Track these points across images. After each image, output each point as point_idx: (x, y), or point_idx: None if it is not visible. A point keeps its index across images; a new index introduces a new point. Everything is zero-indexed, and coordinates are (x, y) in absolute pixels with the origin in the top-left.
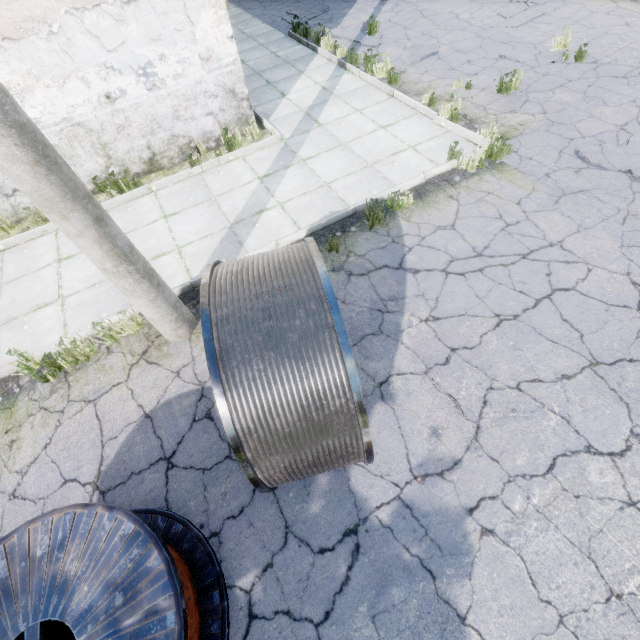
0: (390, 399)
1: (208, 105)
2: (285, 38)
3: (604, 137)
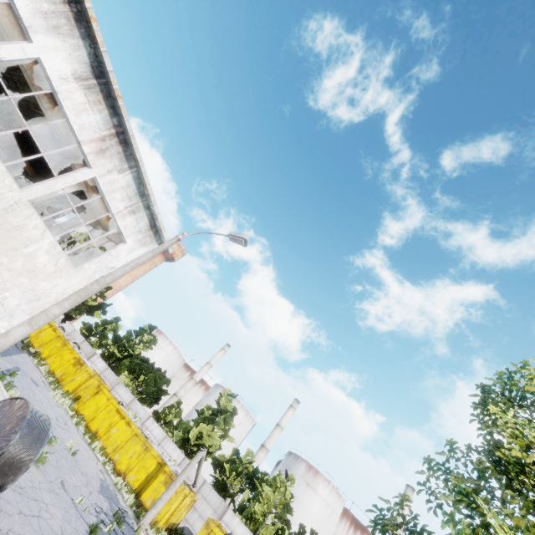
0: None
1: None
2: None
3: (71, 484)
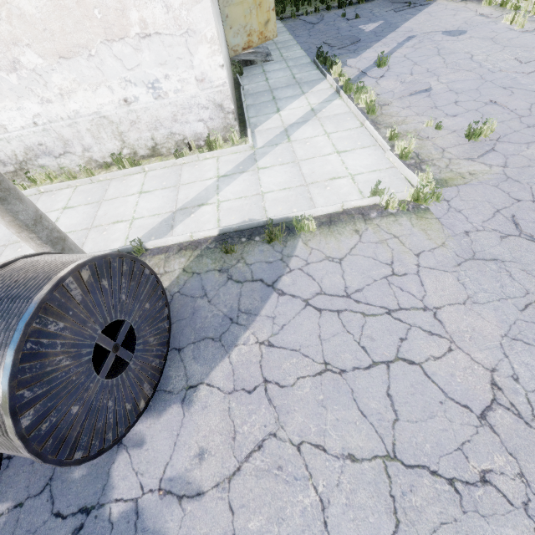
0: (188, 405)
1: (200, 114)
2: (309, 63)
3: None
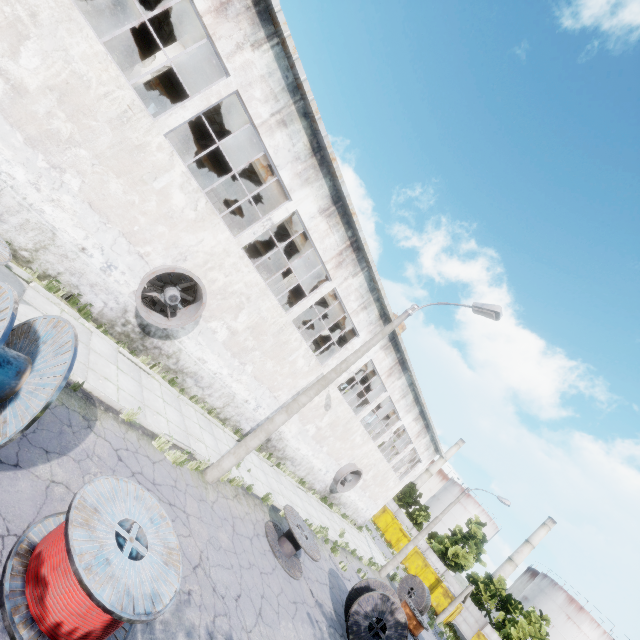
0: None
1: (363, 519)
2: None
3: None
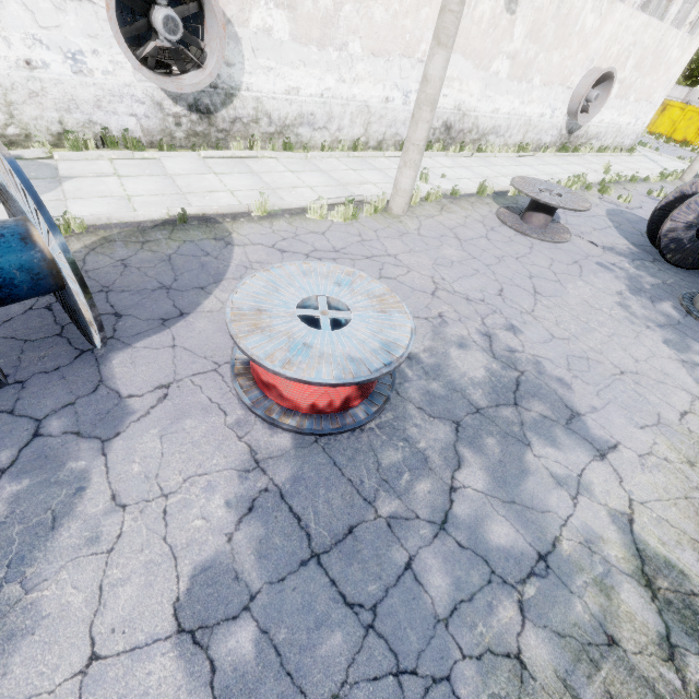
0: None
1: (633, 137)
2: None
3: None
